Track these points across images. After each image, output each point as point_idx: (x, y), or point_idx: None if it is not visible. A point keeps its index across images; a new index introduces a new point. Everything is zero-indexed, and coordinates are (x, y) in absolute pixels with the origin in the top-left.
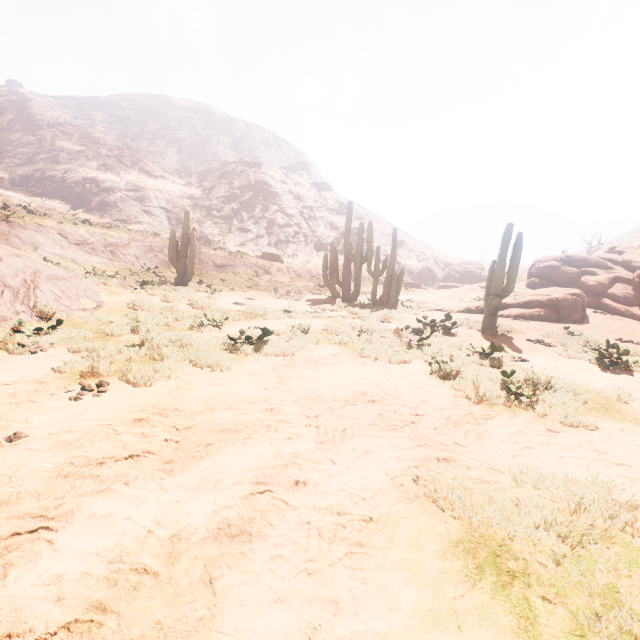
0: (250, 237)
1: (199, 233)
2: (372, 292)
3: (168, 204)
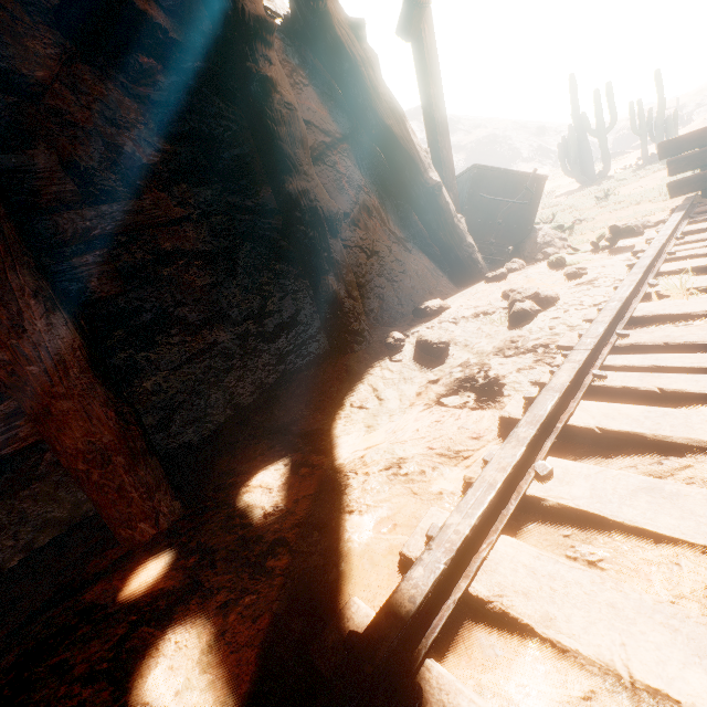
0: None
1: None
2: (642, 152)
3: None
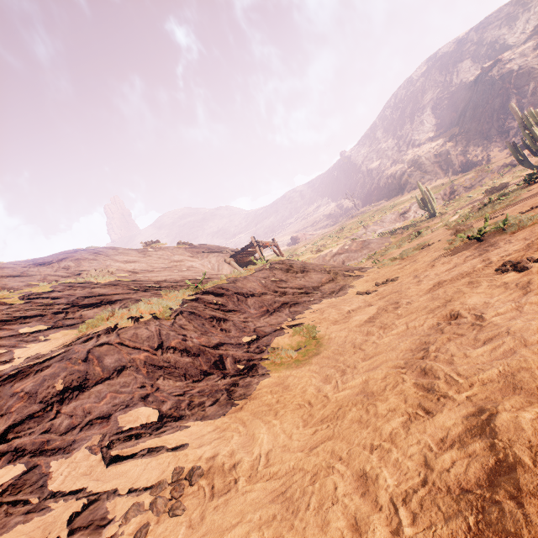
0: (511, 134)
1: (464, 163)
2: None
3: (435, 158)
